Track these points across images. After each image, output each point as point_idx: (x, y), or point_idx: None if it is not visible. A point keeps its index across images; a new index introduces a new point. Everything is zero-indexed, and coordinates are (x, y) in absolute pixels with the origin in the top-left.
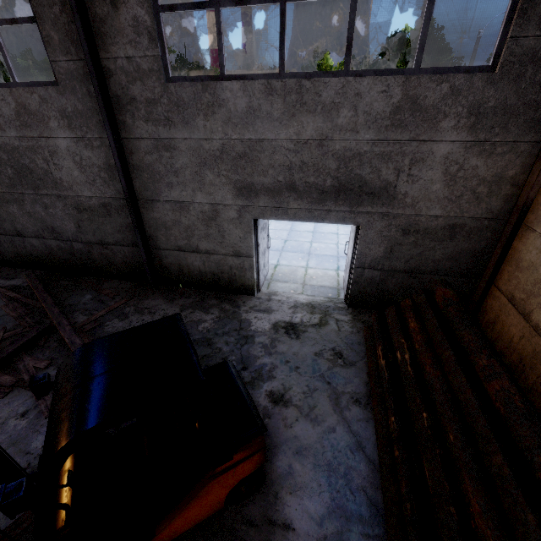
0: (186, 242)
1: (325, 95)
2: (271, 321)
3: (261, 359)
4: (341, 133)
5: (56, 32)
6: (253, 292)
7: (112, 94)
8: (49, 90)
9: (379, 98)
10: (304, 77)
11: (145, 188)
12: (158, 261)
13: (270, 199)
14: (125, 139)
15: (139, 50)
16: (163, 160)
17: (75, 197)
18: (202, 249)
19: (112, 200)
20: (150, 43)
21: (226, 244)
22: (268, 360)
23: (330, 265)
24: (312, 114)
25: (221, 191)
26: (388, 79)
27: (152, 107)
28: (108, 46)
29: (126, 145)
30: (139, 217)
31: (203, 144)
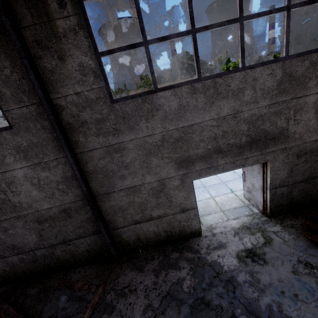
0: (140, 215)
1: (233, 85)
2: (233, 254)
3: (261, 301)
4: (247, 105)
5: (7, 88)
6: (199, 233)
7: (65, 123)
8: (3, 134)
9: (268, 78)
10: (215, 77)
11: (101, 186)
12: (118, 238)
13: (204, 163)
14: (79, 153)
15: (86, 86)
16: (114, 160)
17: (35, 212)
18: (155, 216)
19: (71, 204)
20: (95, 79)
21: (174, 206)
22: (267, 299)
23: (224, 190)
24: (225, 99)
25: (165, 169)
26: (272, 66)
27: (101, 124)
28: (58, 88)
29: (80, 158)
30: (98, 210)
31: (147, 140)
